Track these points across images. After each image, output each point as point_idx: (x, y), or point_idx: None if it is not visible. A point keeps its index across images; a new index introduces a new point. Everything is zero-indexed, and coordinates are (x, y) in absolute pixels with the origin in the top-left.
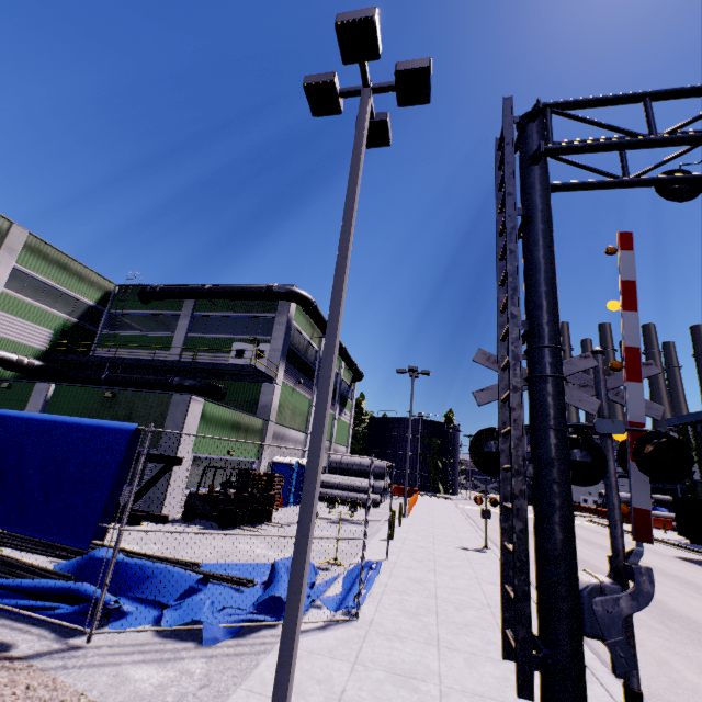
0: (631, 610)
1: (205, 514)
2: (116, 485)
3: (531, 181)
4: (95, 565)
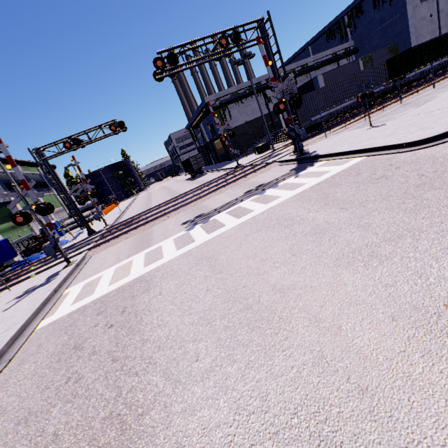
0: (99, 215)
1: (31, 253)
2: (11, 248)
3: (45, 164)
4: (18, 264)
